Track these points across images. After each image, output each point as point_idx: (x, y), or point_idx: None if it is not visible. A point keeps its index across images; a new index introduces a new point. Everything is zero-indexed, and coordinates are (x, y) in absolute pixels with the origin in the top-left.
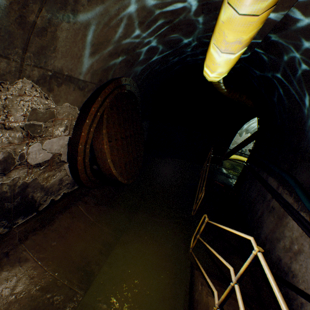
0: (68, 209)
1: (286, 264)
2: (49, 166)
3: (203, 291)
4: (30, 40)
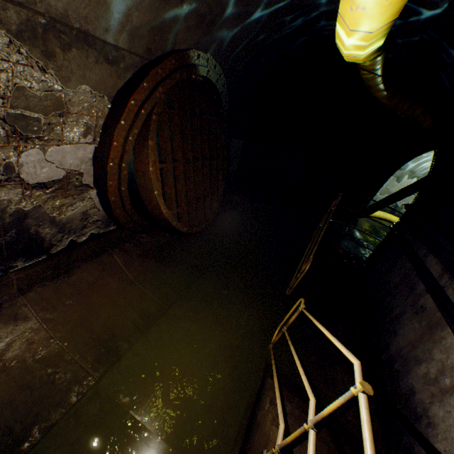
0: (97, 257)
1: (422, 402)
2: (61, 190)
3: (269, 415)
4: None
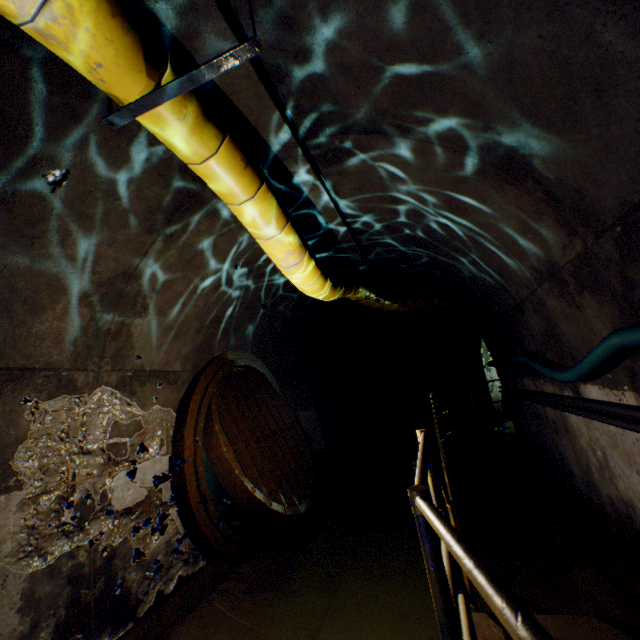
0: (193, 610)
1: (617, 498)
2: (144, 514)
3: None
4: (107, 346)
